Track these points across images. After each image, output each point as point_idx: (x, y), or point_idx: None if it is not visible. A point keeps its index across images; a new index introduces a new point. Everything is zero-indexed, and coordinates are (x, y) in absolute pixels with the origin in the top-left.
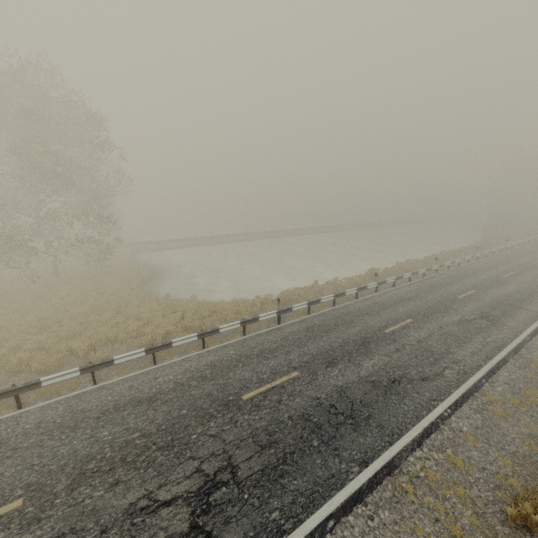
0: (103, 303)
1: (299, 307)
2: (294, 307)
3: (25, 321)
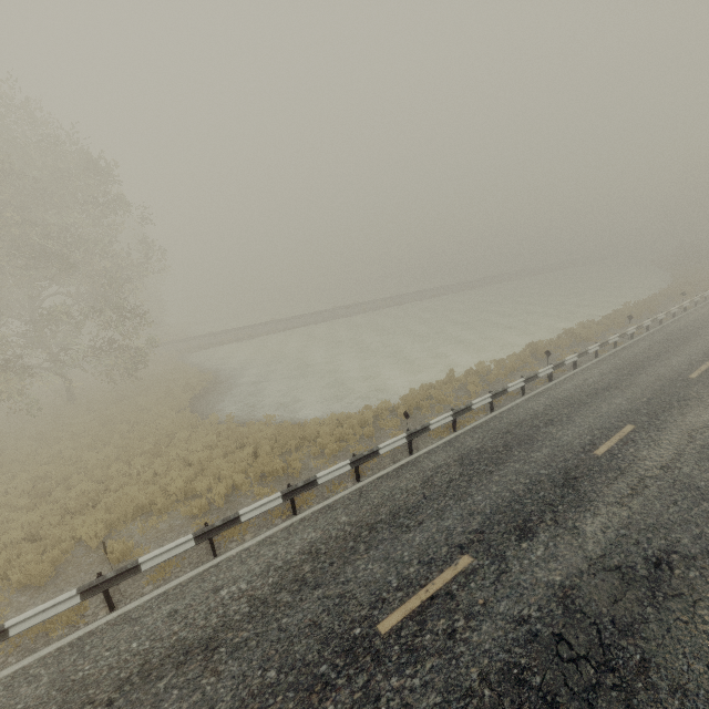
0: (134, 442)
1: (440, 422)
2: (432, 423)
3: (15, 485)
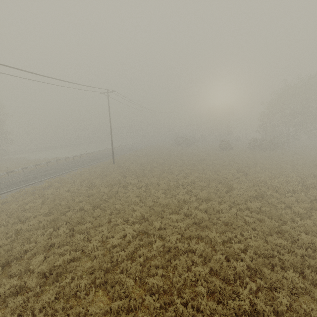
0: (31, 160)
1: (91, 152)
2: (90, 152)
3: (11, 165)
